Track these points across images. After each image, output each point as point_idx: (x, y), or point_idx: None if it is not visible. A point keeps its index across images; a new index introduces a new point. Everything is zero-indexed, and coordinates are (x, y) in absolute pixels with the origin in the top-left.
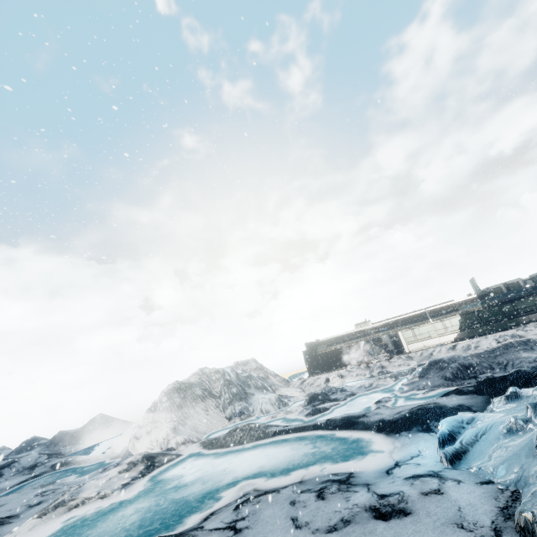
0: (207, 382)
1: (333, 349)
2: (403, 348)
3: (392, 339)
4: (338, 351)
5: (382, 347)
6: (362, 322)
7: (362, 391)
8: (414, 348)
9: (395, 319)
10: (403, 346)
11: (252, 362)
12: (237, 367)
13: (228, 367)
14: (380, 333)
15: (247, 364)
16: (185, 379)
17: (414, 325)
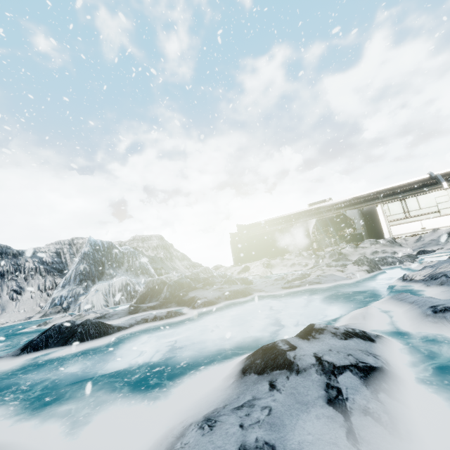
0: (68, 254)
1: (269, 231)
2: (380, 232)
3: (363, 217)
4: (276, 234)
5: (343, 239)
6: (320, 201)
7: (272, 288)
8: (403, 232)
9: (373, 191)
10: (381, 228)
11: (154, 239)
12: (132, 243)
13: (121, 241)
14: (344, 208)
15: (146, 240)
16: (36, 247)
17: (408, 194)
